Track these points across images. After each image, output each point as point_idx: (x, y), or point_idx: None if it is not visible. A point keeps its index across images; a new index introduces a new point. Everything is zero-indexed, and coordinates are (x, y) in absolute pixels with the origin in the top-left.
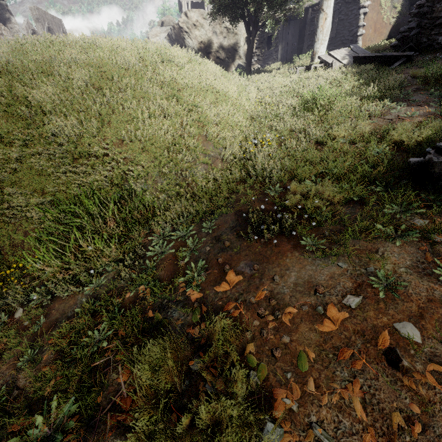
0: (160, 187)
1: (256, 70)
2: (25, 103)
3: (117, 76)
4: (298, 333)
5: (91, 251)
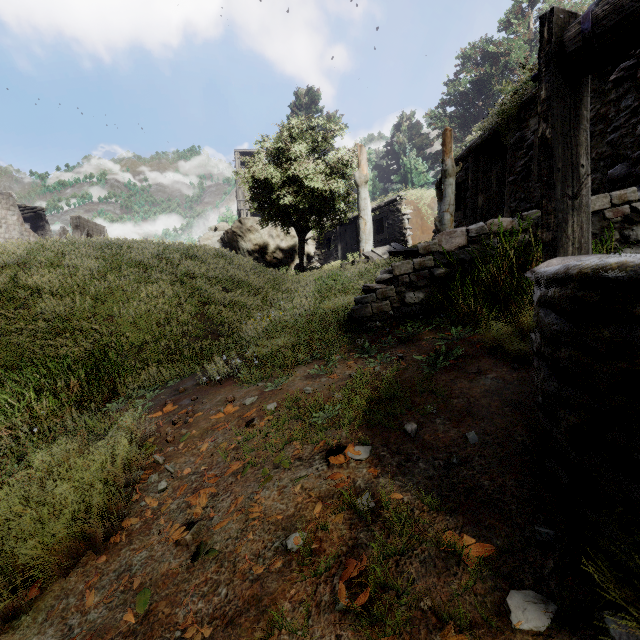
0: (141, 356)
1: (312, 268)
2: (25, 287)
3: (125, 266)
4: (197, 426)
5: (43, 416)
